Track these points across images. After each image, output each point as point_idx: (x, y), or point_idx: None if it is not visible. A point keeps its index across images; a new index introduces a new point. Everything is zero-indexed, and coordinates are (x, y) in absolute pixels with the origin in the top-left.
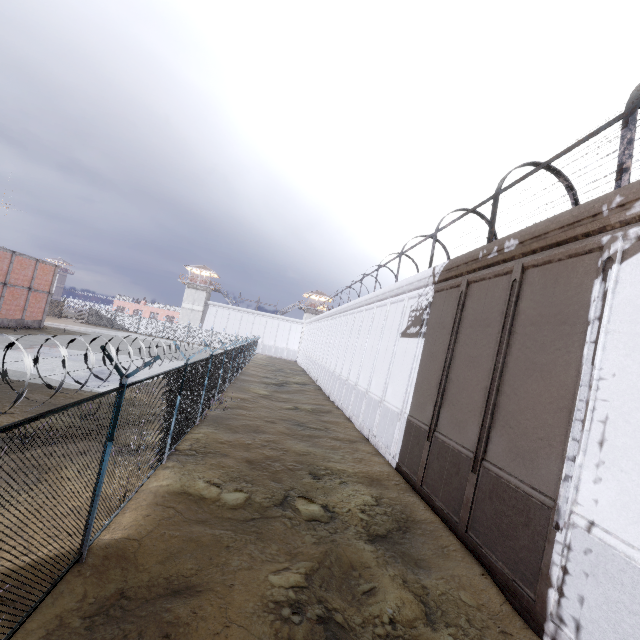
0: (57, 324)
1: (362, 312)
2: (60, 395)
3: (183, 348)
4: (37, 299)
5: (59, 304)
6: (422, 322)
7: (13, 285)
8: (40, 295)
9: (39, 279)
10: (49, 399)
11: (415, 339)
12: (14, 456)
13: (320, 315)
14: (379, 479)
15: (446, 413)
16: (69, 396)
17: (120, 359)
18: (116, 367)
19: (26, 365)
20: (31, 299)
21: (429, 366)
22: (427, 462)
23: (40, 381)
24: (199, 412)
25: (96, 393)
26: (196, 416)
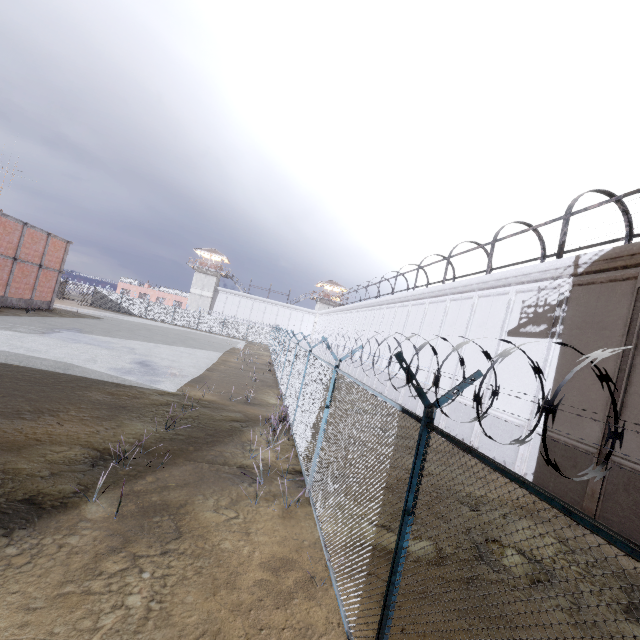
0: (63, 306)
1: (422, 305)
2: (121, 393)
3: (199, 336)
4: (47, 277)
5: (61, 284)
6: (554, 320)
7: (23, 261)
8: (50, 273)
9: (50, 255)
10: (112, 399)
11: (540, 339)
12: (124, 489)
13: (345, 306)
14: (531, 509)
15: (633, 434)
16: (131, 395)
17: (151, 348)
18: (419, 390)
19: (62, 354)
20: (41, 277)
21: (579, 373)
22: (602, 492)
23: (89, 375)
24: (295, 419)
25: (157, 391)
26: (294, 424)
